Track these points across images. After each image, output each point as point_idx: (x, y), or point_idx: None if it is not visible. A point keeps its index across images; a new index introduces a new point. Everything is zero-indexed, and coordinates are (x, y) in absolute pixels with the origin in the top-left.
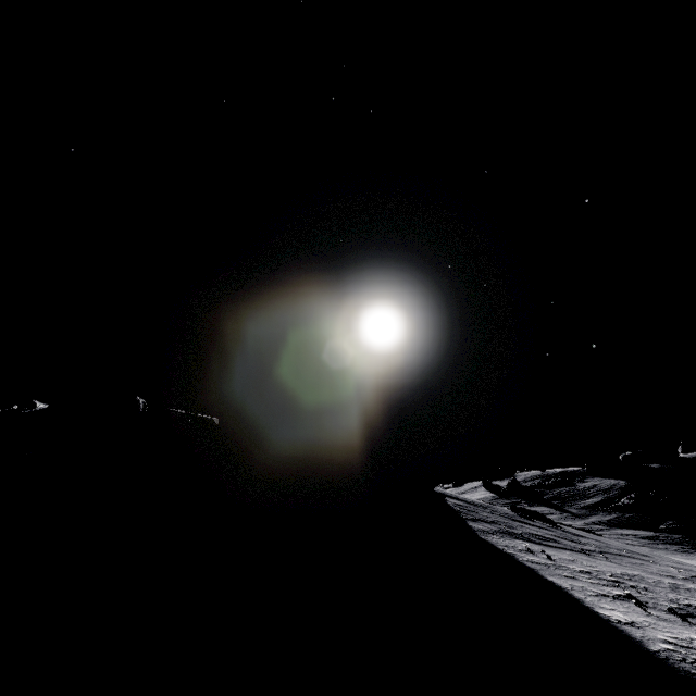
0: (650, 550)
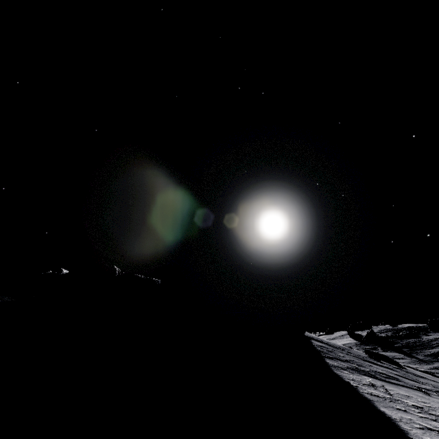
0: None
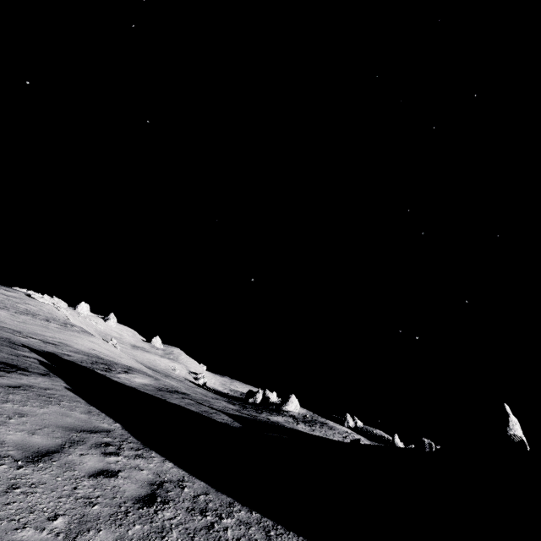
0: None
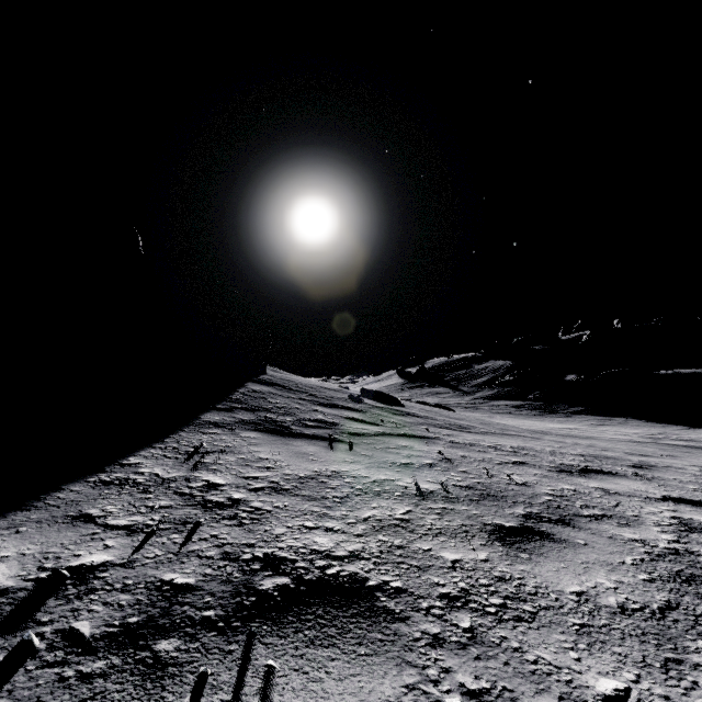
0: (513, 417)
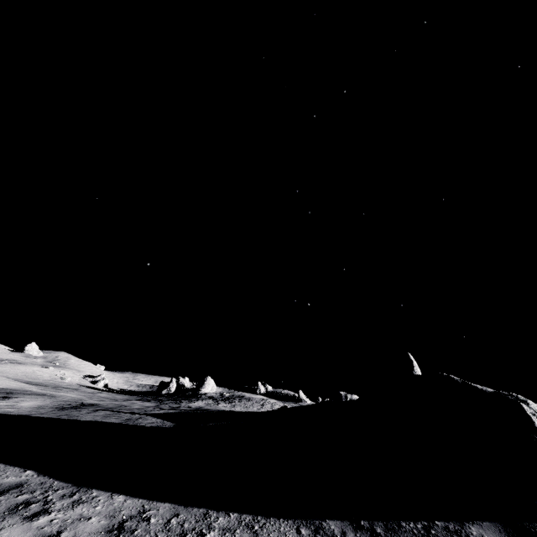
0: None
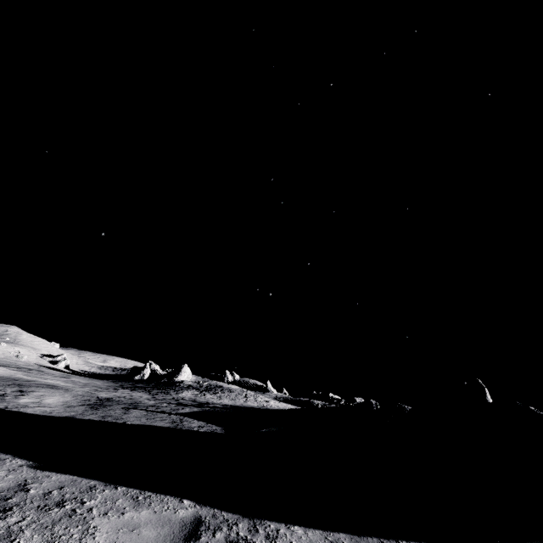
0: None
